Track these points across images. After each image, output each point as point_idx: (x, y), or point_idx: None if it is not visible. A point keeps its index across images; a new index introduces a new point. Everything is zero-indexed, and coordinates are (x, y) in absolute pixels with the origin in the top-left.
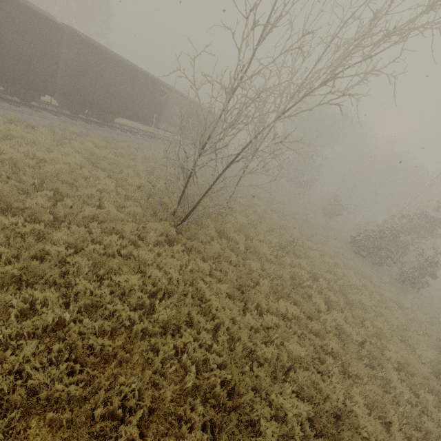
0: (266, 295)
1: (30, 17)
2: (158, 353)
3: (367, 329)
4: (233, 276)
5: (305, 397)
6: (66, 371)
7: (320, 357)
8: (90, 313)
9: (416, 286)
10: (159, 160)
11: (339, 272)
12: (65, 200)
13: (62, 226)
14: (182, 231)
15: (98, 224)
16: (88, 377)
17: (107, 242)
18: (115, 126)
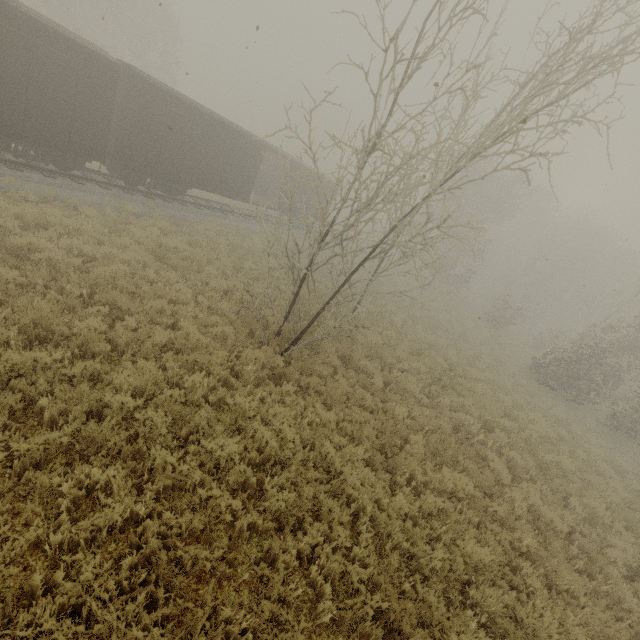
0: (420, 460)
1: (75, 54)
2: (275, 565)
3: (574, 511)
4: (372, 431)
5: (497, 633)
6: (145, 603)
7: (510, 561)
8: (171, 498)
9: (637, 435)
10: (250, 248)
11: (521, 417)
12: (127, 319)
13: (123, 359)
14: (291, 361)
15: (173, 355)
16: (178, 611)
17: (188, 383)
18: (187, 200)
